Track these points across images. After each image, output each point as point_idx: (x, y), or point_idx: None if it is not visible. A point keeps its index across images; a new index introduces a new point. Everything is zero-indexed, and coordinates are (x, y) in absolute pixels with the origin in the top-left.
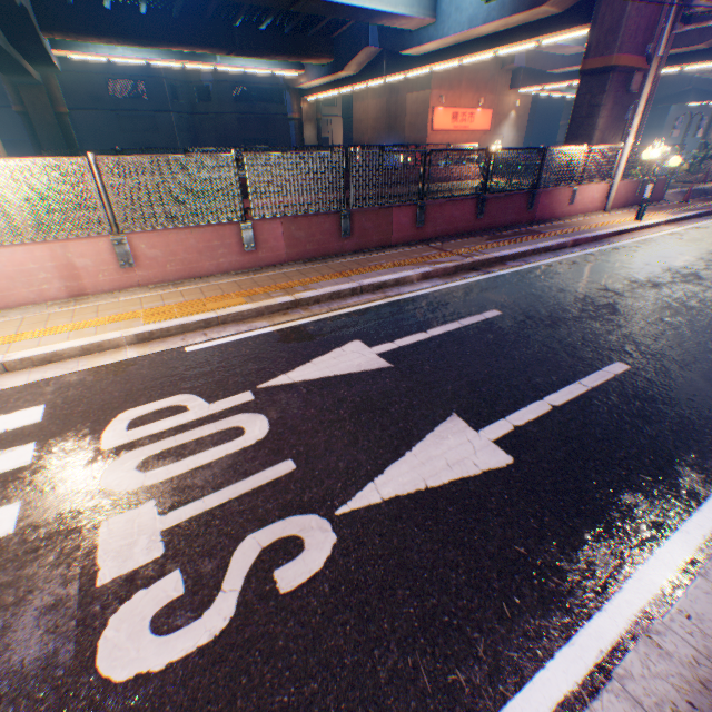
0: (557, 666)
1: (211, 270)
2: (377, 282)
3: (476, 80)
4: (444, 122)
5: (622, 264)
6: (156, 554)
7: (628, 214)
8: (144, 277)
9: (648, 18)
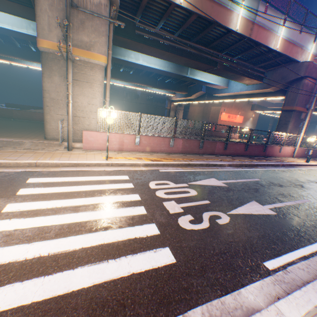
0: (301, 250)
1: (158, 151)
2: (214, 163)
3: (238, 106)
4: (224, 118)
5: (302, 174)
6: (181, 210)
7: (302, 159)
8: (139, 148)
9: (306, 97)
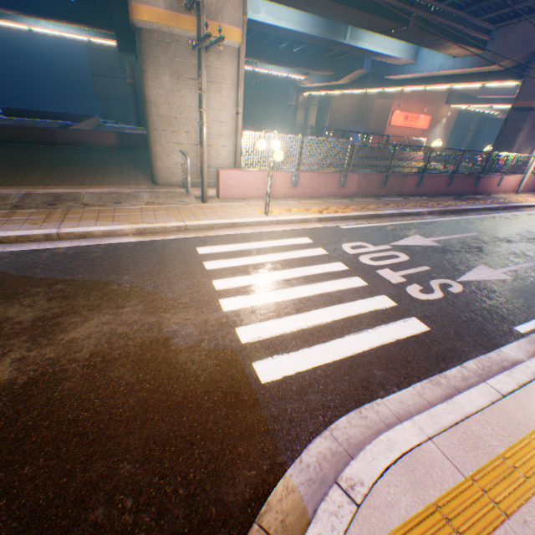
0: None
1: (322, 195)
2: (409, 212)
3: (424, 96)
4: (398, 121)
5: (534, 222)
6: (403, 280)
7: (530, 196)
8: (296, 193)
9: None
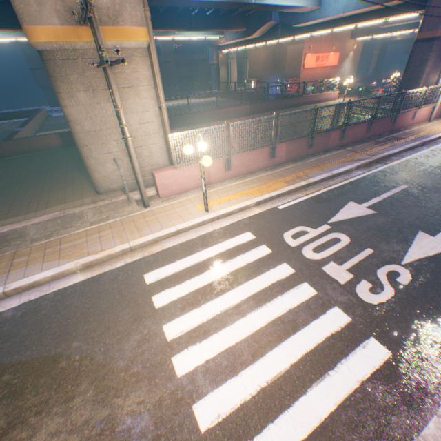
0: None
1: (255, 169)
2: (338, 172)
3: (330, 35)
4: (310, 63)
5: None
6: (350, 276)
7: None
8: (231, 174)
9: None
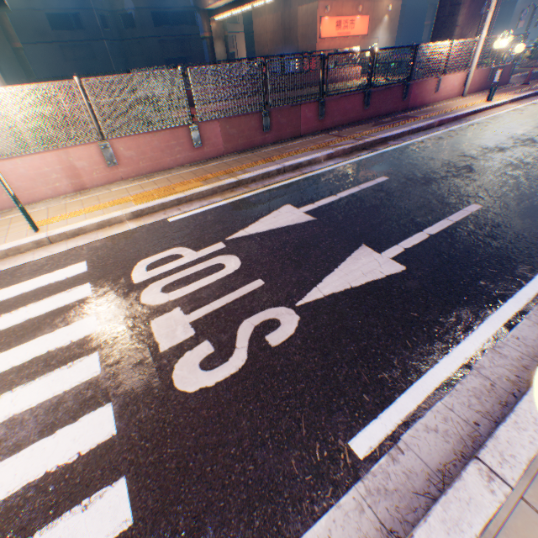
0: (440, 367)
1: (172, 165)
2: (295, 163)
3: None
4: (330, 31)
5: (476, 136)
6: (190, 334)
7: (480, 97)
8: (124, 173)
9: None
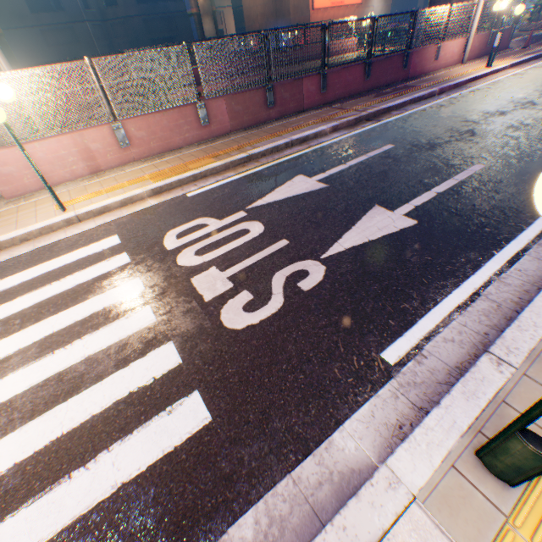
0: (453, 296)
1: (181, 144)
2: (302, 136)
3: None
4: (323, 0)
5: (477, 102)
6: (229, 286)
7: (480, 63)
8: (136, 154)
9: None
